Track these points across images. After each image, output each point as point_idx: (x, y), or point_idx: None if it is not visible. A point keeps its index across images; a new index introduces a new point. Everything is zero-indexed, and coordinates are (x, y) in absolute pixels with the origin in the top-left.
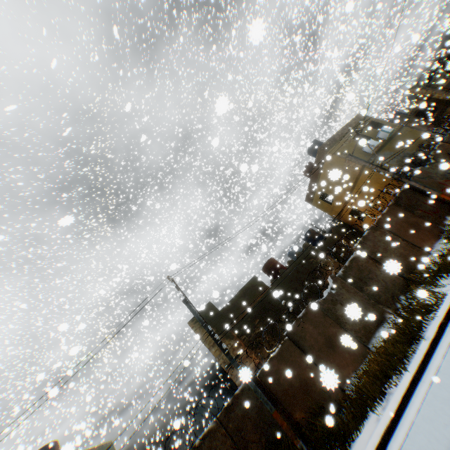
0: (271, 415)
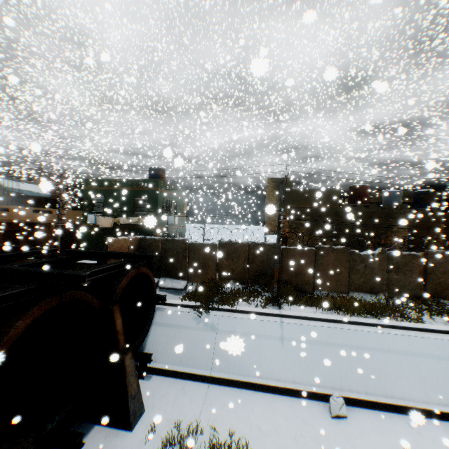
0: (272, 265)
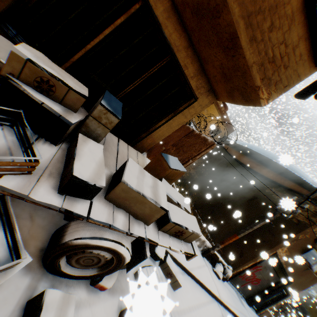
0: None
